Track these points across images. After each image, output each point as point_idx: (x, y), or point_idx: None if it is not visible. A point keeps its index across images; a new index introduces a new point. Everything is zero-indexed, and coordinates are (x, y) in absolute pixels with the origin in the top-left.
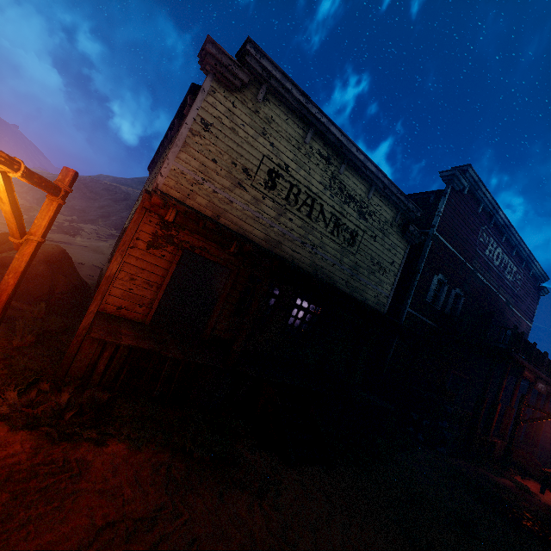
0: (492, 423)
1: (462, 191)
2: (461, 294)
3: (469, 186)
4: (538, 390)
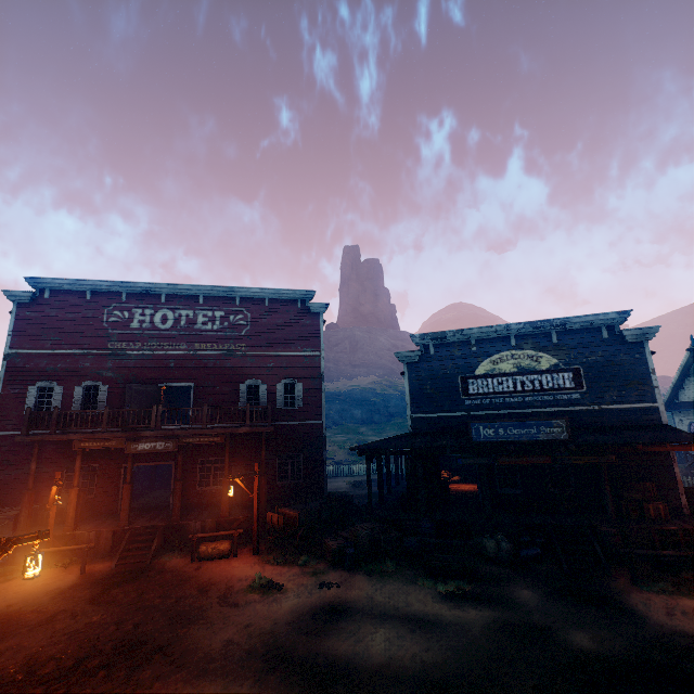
0: (67, 514)
1: (43, 298)
2: (98, 385)
3: (52, 289)
4: (143, 452)
